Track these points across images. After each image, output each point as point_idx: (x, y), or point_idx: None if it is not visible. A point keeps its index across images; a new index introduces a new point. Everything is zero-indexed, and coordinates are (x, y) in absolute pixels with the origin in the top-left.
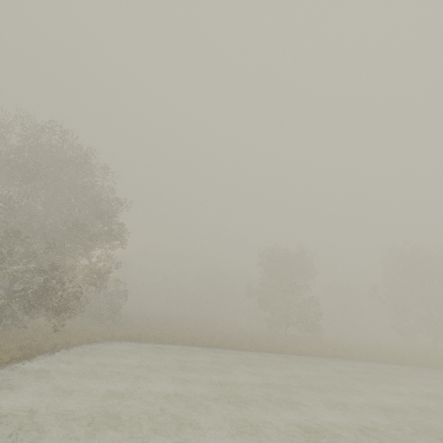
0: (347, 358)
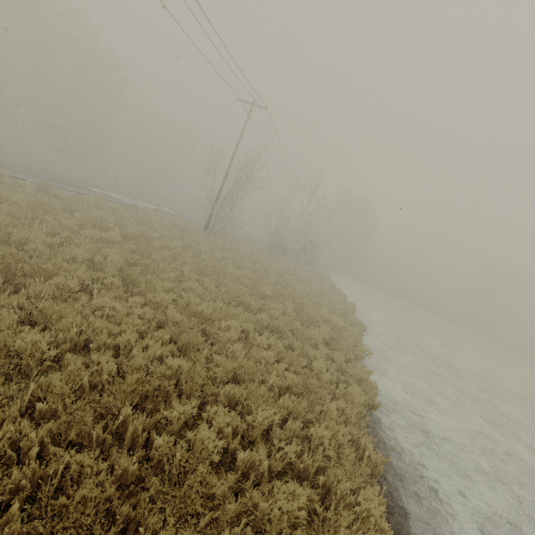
0: (481, 336)
